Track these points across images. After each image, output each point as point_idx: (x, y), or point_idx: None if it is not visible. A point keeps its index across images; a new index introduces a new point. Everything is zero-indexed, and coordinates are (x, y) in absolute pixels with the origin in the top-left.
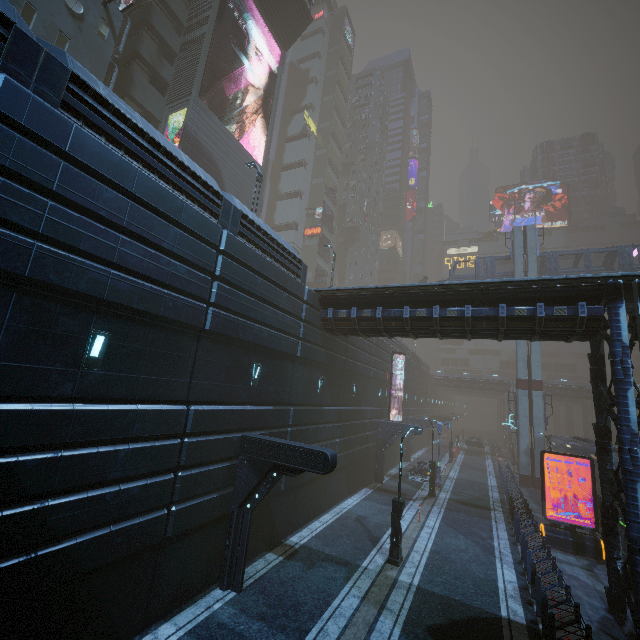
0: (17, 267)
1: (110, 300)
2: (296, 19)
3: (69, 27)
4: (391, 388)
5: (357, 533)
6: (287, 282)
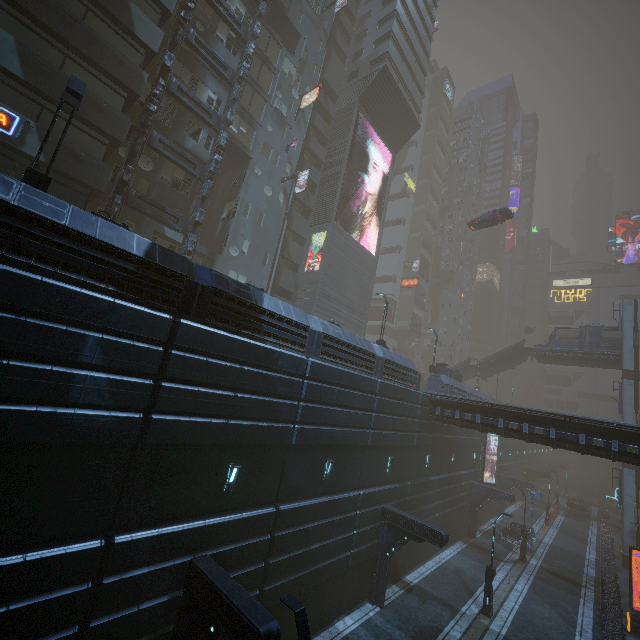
0: (311, 441)
1: (335, 444)
2: (406, 129)
3: (265, 206)
4: (485, 452)
5: (455, 583)
6: (409, 395)
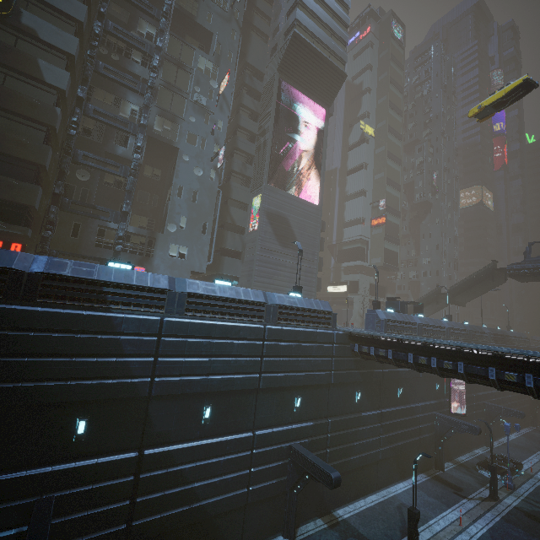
0: (176, 391)
1: (210, 391)
2: (333, 83)
3: (197, 185)
4: (450, 382)
5: (392, 520)
6: (316, 336)
